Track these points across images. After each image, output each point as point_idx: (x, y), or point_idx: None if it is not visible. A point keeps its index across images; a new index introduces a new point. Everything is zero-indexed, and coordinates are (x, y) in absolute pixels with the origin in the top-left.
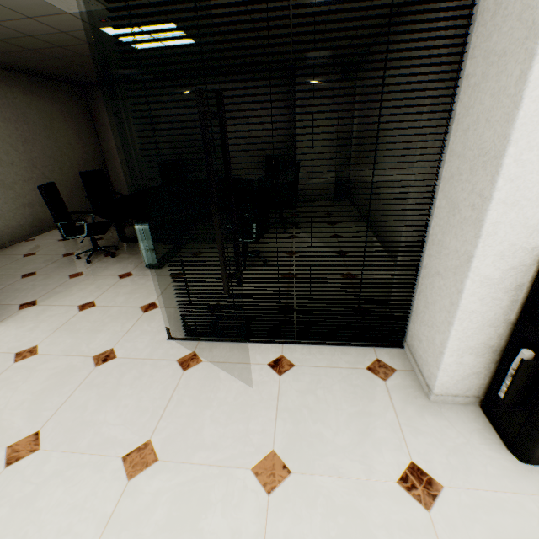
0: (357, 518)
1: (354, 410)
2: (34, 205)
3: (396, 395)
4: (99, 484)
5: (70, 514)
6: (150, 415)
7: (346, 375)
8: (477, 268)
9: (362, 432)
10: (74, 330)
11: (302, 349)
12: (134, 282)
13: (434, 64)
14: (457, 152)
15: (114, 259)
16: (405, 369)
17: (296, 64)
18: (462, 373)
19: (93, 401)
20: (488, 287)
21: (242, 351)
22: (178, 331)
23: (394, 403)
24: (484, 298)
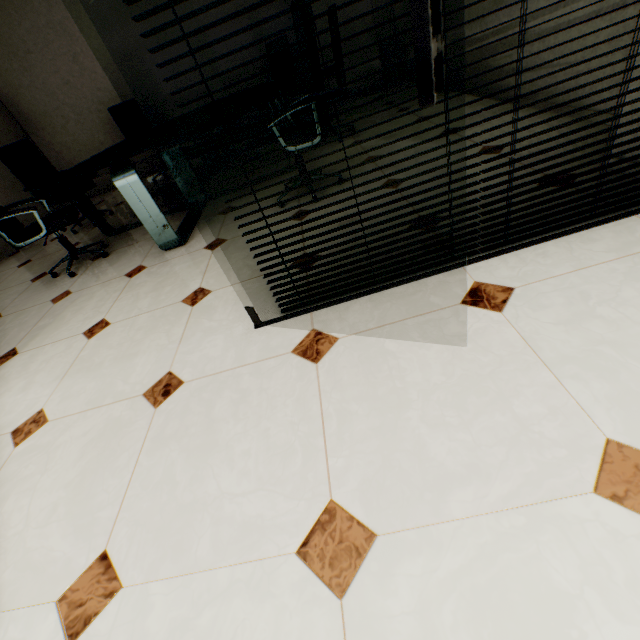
0: None
1: None
2: None
3: None
4: (281, 627)
5: None
6: (302, 456)
7: (627, 269)
8: None
9: None
10: (92, 368)
11: (504, 261)
12: (153, 275)
13: None
14: None
15: (107, 260)
16: None
17: None
18: None
19: (181, 465)
20: None
21: (397, 301)
22: (266, 311)
23: None
24: None
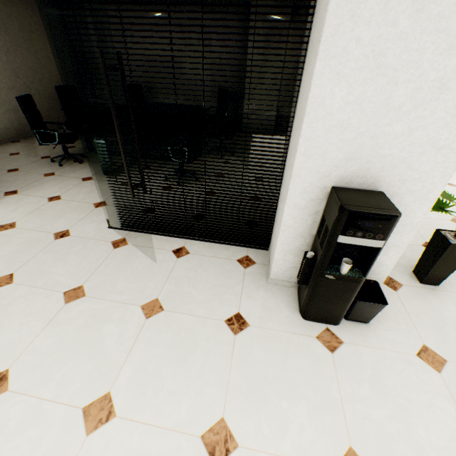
0: (193, 334)
1: (217, 283)
2: (18, 111)
3: (248, 277)
4: (47, 304)
5: (28, 316)
6: (86, 272)
7: (221, 262)
8: (290, 197)
9: (216, 295)
10: (43, 214)
11: (199, 244)
12: (93, 185)
13: (288, 42)
14: (297, 114)
15: (80, 165)
16: (262, 263)
17: (252, 0)
18: (287, 266)
19: (50, 260)
20: (298, 211)
21: (157, 241)
22: (117, 223)
23: (244, 282)
24: (296, 218)
